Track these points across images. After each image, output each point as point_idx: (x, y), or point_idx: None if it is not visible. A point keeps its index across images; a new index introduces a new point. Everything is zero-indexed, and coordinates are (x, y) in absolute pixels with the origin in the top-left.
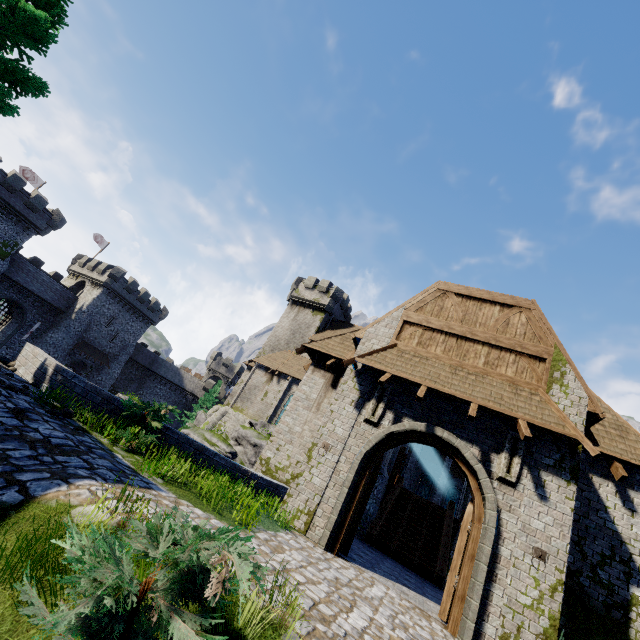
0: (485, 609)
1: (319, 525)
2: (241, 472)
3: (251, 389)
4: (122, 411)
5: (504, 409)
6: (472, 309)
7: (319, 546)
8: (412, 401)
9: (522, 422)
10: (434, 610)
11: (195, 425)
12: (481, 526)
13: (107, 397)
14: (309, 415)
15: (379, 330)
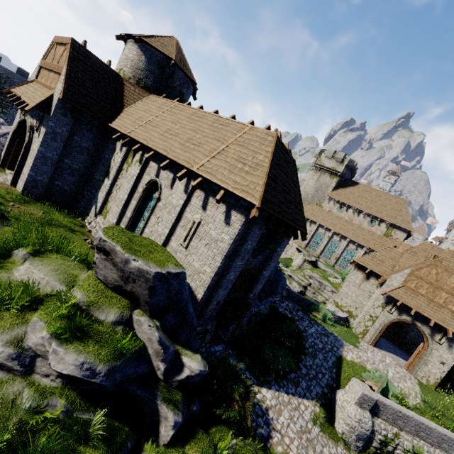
0: (420, 370)
1: (367, 338)
2: (339, 317)
3: None
4: (306, 301)
5: (444, 325)
6: (445, 277)
7: (368, 344)
8: (407, 309)
9: (450, 331)
10: (402, 362)
11: None
12: (425, 351)
13: (302, 298)
14: (355, 289)
15: (397, 277)
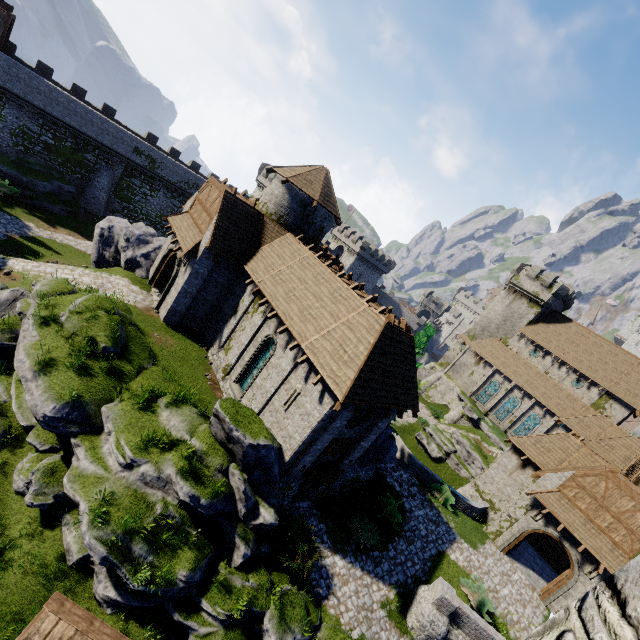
0: (556, 601)
1: (500, 541)
2: (470, 506)
3: (461, 365)
4: (430, 476)
5: (596, 556)
6: (615, 496)
7: (498, 549)
8: (557, 521)
9: (602, 566)
10: (540, 586)
11: (419, 379)
12: (568, 581)
13: (425, 470)
14: (504, 476)
15: (553, 478)
